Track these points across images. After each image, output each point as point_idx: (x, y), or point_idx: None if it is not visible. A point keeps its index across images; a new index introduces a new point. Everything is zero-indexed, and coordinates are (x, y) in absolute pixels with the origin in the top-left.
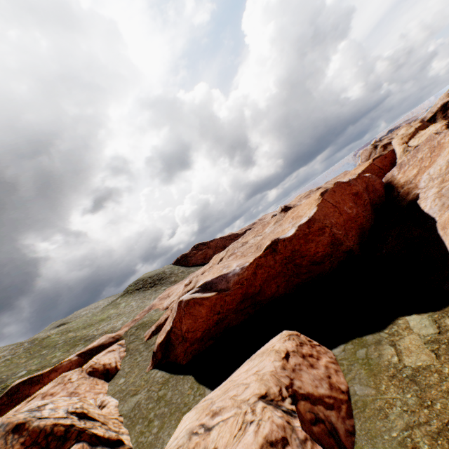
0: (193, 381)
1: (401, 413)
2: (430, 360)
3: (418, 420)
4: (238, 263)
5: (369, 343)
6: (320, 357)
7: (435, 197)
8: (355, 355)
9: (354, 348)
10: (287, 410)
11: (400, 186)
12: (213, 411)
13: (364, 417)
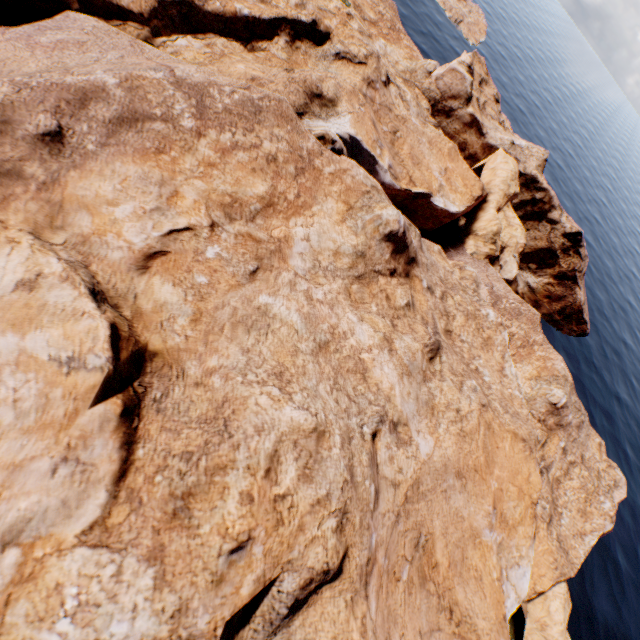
0: None
1: None
2: None
3: None
4: None
5: None
6: None
7: None
8: None
9: None
10: None
11: None
12: None
13: None
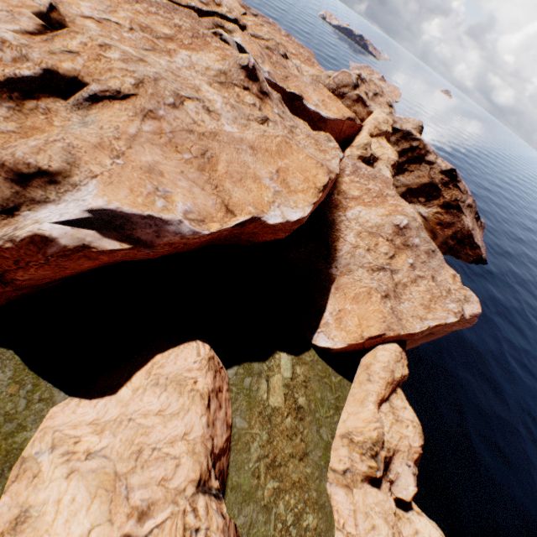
0: (19, 367)
1: (258, 447)
2: (282, 403)
3: (264, 453)
4: (186, 204)
5: (255, 372)
6: (223, 387)
7: (350, 251)
8: (243, 383)
9: (244, 374)
10: (216, 491)
11: (339, 191)
12: (139, 510)
13: (237, 449)
